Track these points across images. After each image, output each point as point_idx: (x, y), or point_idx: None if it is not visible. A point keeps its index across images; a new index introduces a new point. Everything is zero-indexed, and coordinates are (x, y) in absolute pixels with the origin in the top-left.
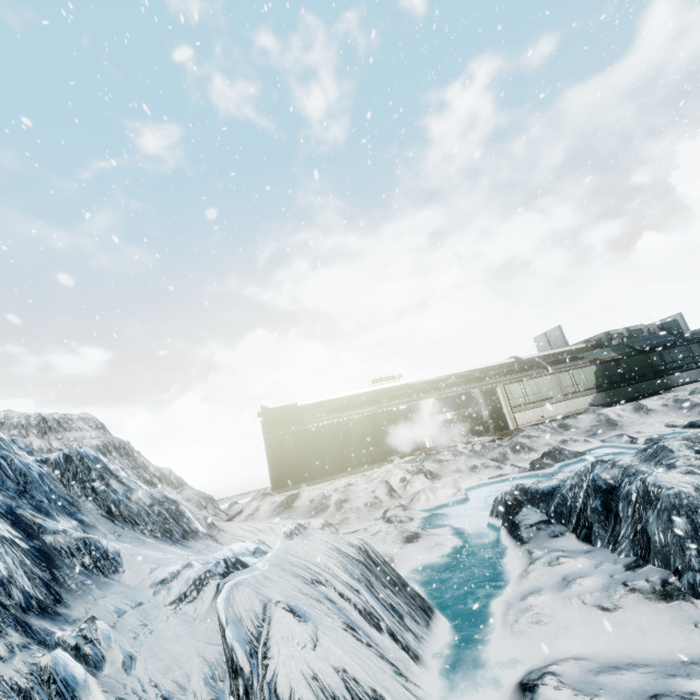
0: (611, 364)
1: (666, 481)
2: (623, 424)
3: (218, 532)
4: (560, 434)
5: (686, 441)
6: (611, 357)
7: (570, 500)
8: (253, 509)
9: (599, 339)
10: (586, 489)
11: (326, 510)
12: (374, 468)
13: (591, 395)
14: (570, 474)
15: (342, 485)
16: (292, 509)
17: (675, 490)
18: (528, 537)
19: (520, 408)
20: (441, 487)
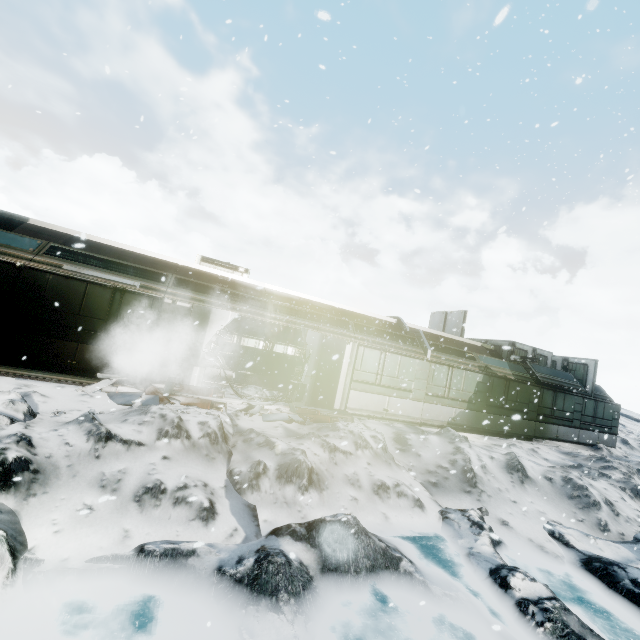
0: (501, 383)
1: None
2: (486, 490)
3: None
4: (387, 462)
5: None
6: (505, 373)
7: None
8: None
9: (500, 346)
10: None
11: None
12: (51, 380)
13: (458, 408)
14: None
15: None
16: None
17: None
18: None
19: (362, 386)
20: None
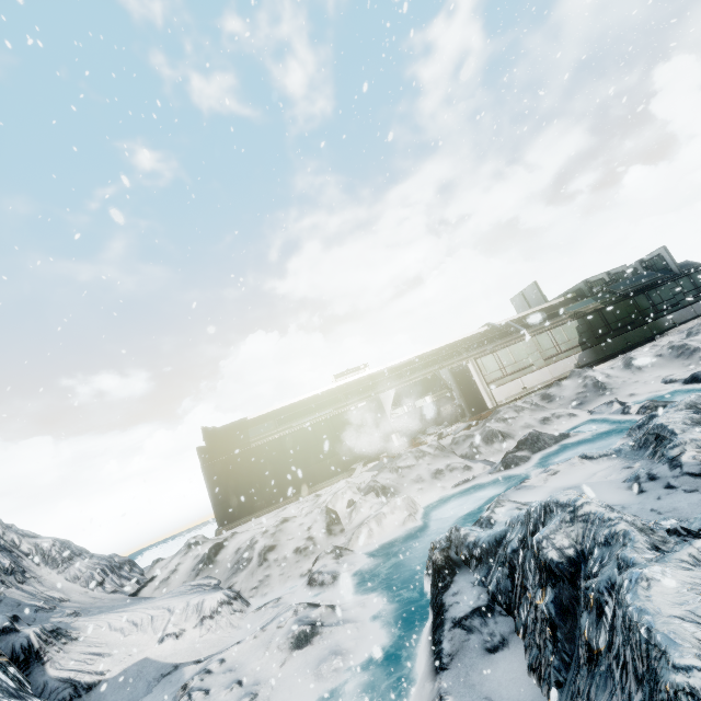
0: (594, 316)
1: (668, 616)
2: (613, 387)
3: (61, 647)
4: (542, 410)
5: (690, 409)
6: (594, 307)
7: (518, 567)
8: (170, 570)
9: (579, 289)
10: (533, 564)
11: (246, 566)
12: (334, 483)
13: (575, 354)
14: (520, 513)
15: (275, 522)
16: (213, 565)
17: (693, 683)
18: (450, 653)
19: (497, 383)
20: (390, 511)
